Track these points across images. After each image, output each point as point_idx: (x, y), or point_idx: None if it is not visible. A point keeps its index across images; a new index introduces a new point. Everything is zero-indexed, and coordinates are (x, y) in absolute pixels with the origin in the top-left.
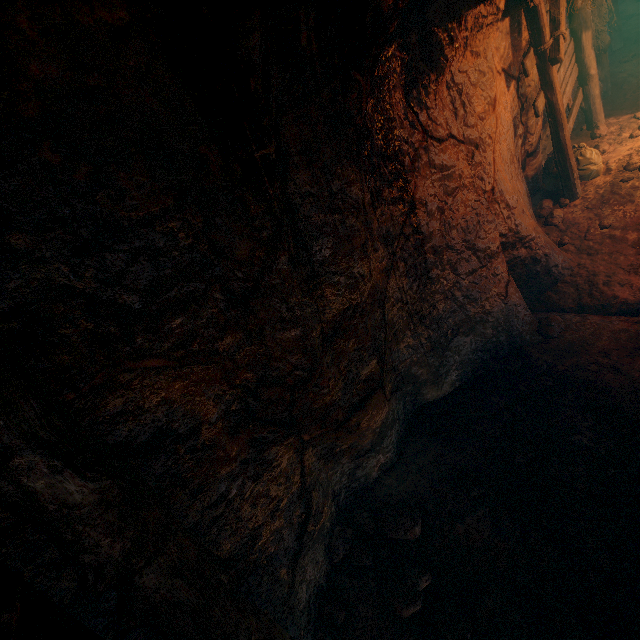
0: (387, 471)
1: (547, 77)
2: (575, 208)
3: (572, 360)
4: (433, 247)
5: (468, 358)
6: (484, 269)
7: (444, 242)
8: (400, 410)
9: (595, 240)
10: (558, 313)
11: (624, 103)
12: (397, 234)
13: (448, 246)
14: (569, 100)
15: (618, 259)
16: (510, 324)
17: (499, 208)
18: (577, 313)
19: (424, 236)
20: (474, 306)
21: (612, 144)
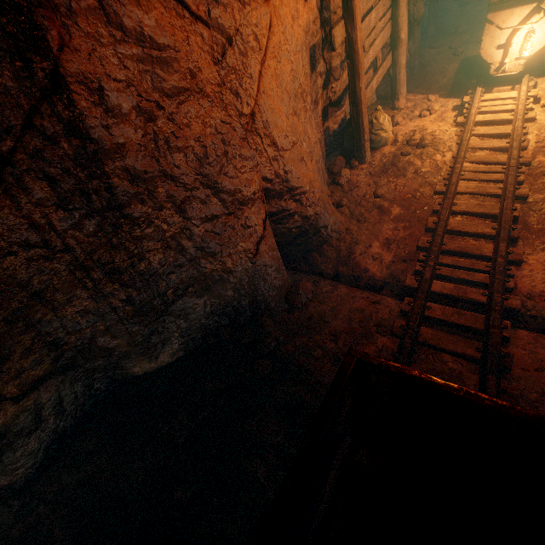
0: (14, 495)
1: (349, 1)
2: (361, 171)
3: (303, 339)
4: (128, 170)
5: (200, 323)
6: (231, 217)
7: (157, 167)
8: (73, 396)
9: (367, 207)
10: (317, 277)
11: (423, 84)
12: (13, 124)
13: (167, 175)
14: (378, 58)
15: (379, 231)
16: (255, 287)
17: (262, 143)
18: (333, 280)
19: (100, 146)
20: (212, 261)
21: (405, 118)
